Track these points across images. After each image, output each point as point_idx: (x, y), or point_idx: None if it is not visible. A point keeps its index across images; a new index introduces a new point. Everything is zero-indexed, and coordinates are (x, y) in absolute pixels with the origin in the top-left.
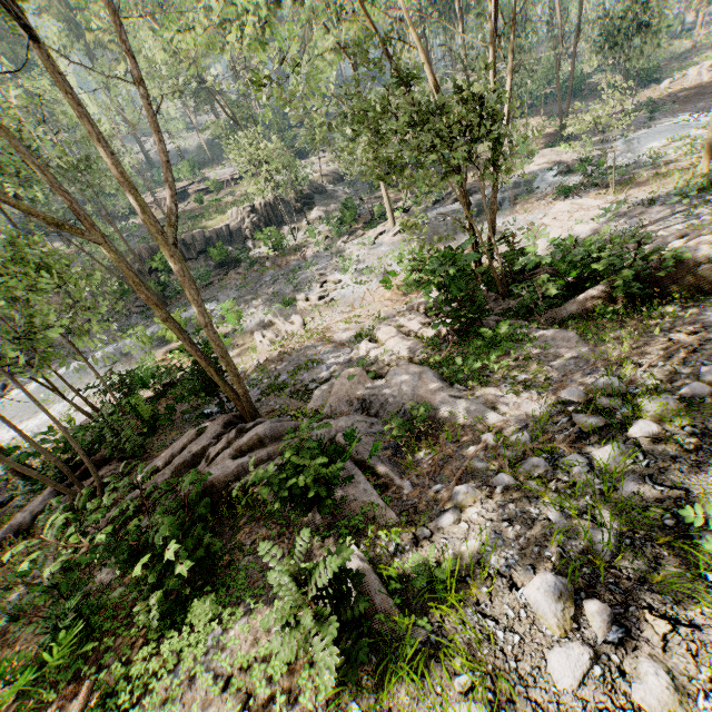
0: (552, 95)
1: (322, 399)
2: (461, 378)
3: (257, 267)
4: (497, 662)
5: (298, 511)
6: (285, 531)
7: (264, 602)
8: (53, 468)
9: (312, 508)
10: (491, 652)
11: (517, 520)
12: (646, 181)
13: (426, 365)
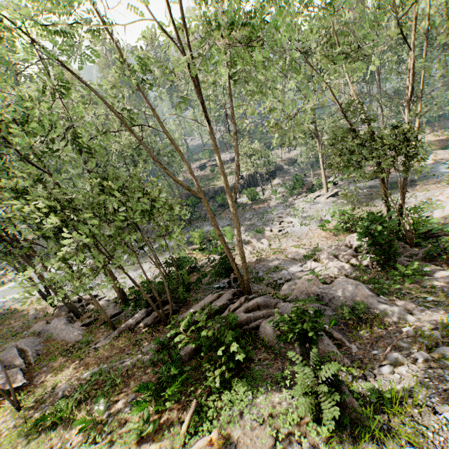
0: (443, 115)
1: (288, 290)
2: (384, 292)
3: (241, 209)
4: (429, 446)
5: (285, 348)
6: (277, 357)
7: (273, 389)
8: (144, 300)
9: (304, 344)
10: (424, 440)
11: (435, 379)
12: None
13: (356, 281)
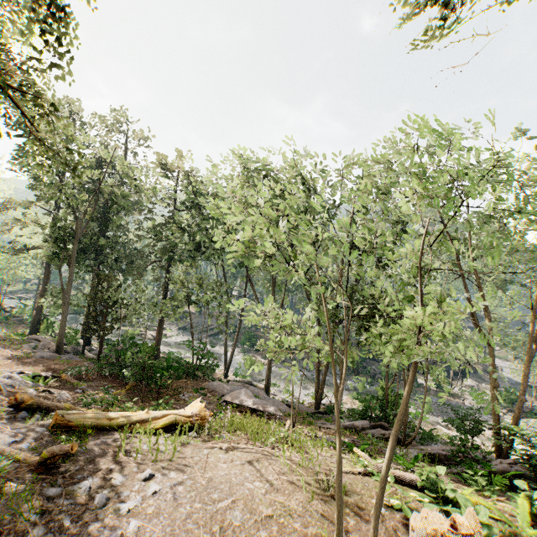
0: None
1: None
2: None
3: (422, 389)
4: None
5: None
6: None
7: None
8: (360, 414)
9: None
10: None
11: None
12: None
13: None
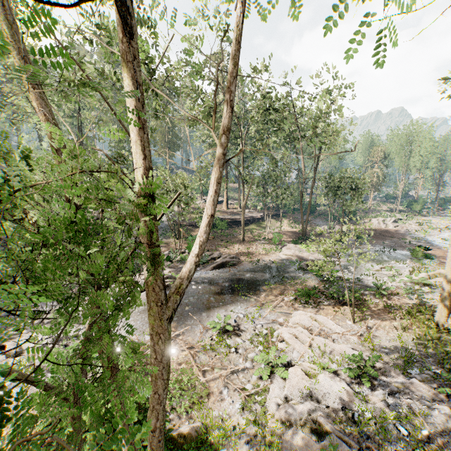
0: (297, 209)
1: None
2: None
3: None
4: None
5: None
6: None
7: None
8: None
9: None
10: None
11: None
12: (381, 313)
13: None
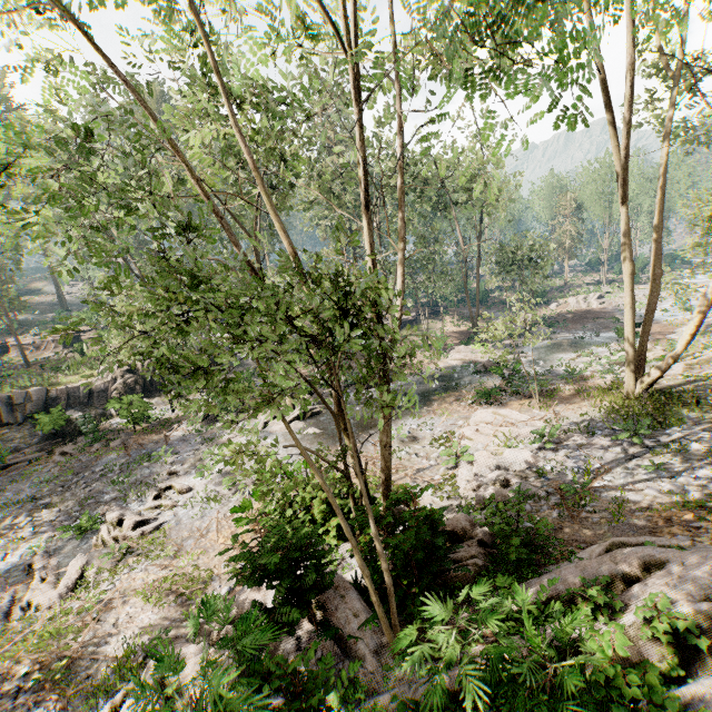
0: (463, 301)
1: None
2: None
3: (98, 446)
4: None
5: None
6: None
7: None
8: None
9: None
10: None
11: None
12: (571, 397)
13: None
